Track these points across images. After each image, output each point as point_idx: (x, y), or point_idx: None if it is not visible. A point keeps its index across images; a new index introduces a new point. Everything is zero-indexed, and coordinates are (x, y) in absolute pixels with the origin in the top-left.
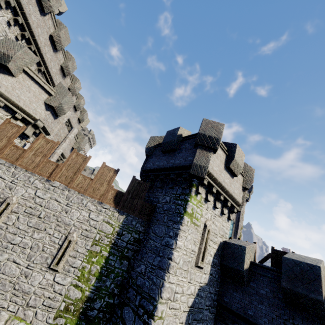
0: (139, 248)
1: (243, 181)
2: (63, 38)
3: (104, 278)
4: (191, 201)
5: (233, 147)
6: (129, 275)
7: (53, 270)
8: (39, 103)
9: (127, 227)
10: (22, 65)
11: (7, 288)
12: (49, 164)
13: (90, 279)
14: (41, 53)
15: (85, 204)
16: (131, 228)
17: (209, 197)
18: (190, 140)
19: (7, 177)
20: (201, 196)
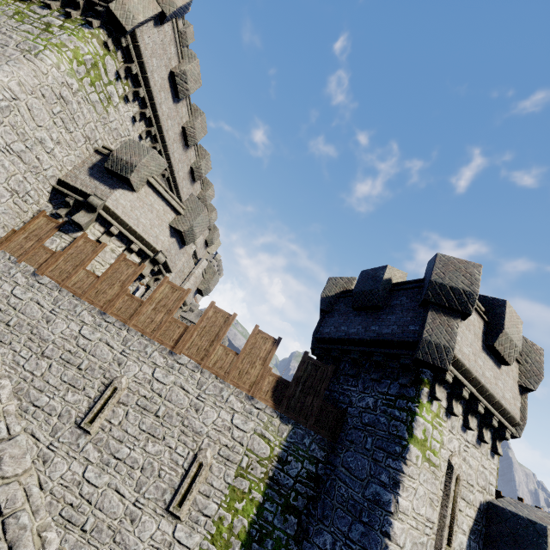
0: (317, 494)
1: (520, 373)
2: (198, 130)
3: (256, 546)
4: (422, 414)
5: (499, 305)
6: (300, 549)
7: (173, 515)
8: (162, 227)
9: (295, 449)
10: (146, 175)
11: (104, 538)
12: (175, 325)
13: (231, 543)
14: (168, 153)
15: (226, 398)
16: (302, 452)
17: (455, 407)
18: (410, 292)
19: (117, 344)
20: (439, 403)
